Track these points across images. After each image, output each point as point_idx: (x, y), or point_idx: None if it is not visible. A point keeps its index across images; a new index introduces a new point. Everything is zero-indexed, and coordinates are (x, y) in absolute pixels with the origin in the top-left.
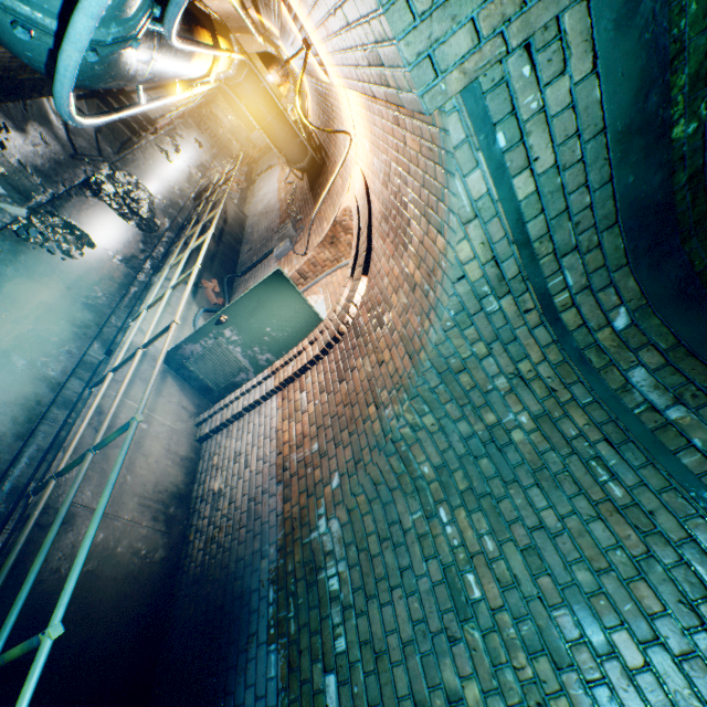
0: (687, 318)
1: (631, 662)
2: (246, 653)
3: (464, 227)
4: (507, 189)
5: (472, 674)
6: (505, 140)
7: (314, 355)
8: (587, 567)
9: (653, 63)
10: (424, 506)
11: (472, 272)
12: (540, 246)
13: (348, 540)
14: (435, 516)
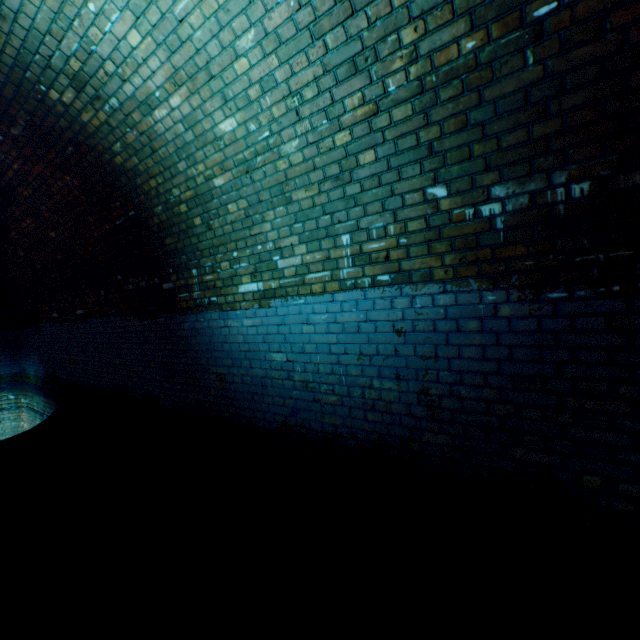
0: (17, 387)
1: None
2: None
3: None
4: None
5: None
6: None
7: None
8: None
9: None
10: None
11: None
12: None
13: None
14: None
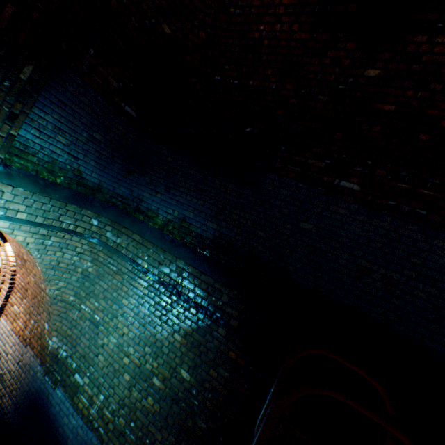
0: (110, 214)
1: (127, 304)
2: (50, 401)
3: (13, 234)
4: (17, 220)
5: (104, 336)
6: (3, 212)
7: (8, 288)
8: (115, 291)
9: (31, 177)
10: (78, 309)
11: (31, 240)
12: (48, 221)
13: (62, 338)
14: (82, 309)
